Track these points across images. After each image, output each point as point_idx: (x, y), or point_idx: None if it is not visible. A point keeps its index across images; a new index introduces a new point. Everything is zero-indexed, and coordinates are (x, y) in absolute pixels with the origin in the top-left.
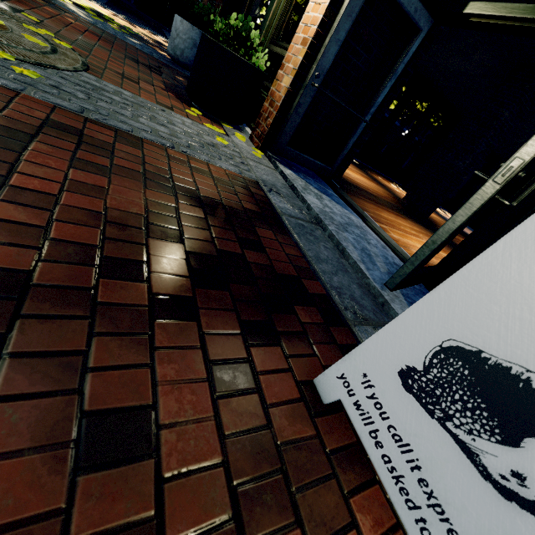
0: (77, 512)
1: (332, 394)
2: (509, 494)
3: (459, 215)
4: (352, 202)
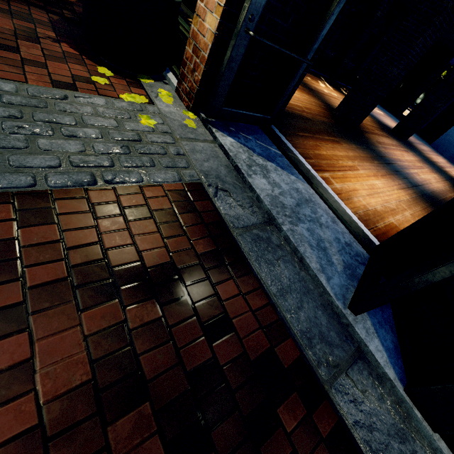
0: None
1: None
2: None
3: (441, 271)
4: (296, 159)
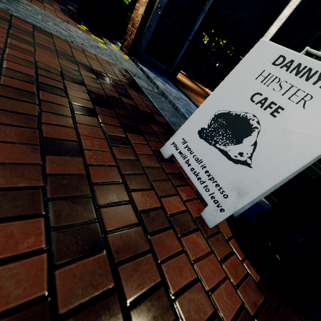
0: (47, 169)
1: (169, 153)
2: (237, 161)
3: None
4: (182, 89)
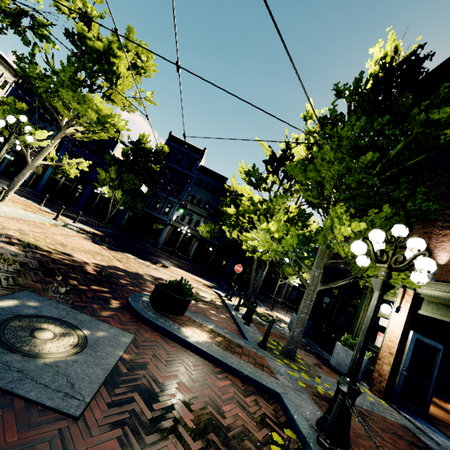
0: None
1: None
2: None
3: None
4: None
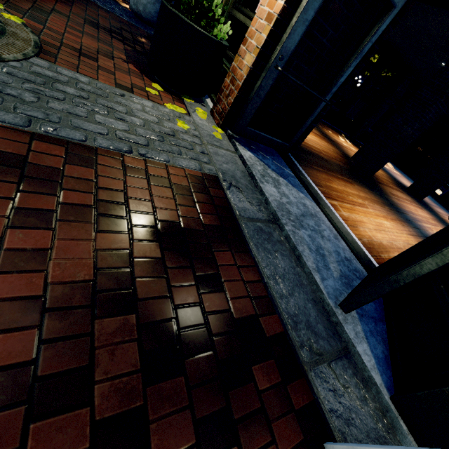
0: None
1: None
2: None
3: (428, 262)
4: (307, 182)
